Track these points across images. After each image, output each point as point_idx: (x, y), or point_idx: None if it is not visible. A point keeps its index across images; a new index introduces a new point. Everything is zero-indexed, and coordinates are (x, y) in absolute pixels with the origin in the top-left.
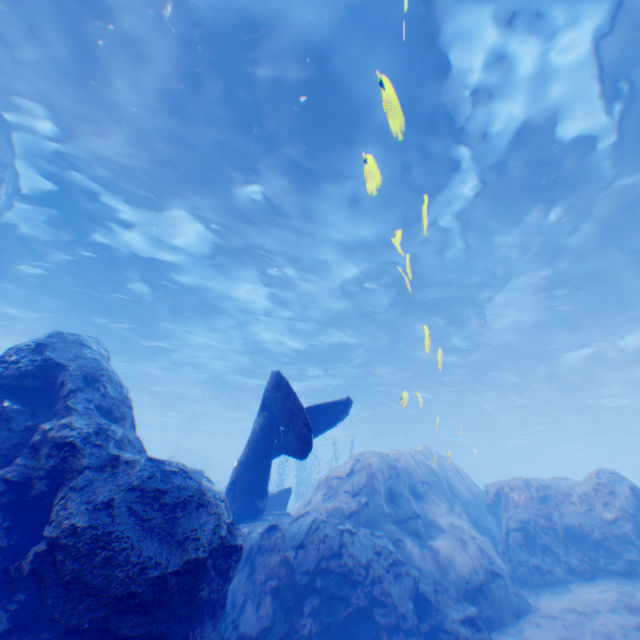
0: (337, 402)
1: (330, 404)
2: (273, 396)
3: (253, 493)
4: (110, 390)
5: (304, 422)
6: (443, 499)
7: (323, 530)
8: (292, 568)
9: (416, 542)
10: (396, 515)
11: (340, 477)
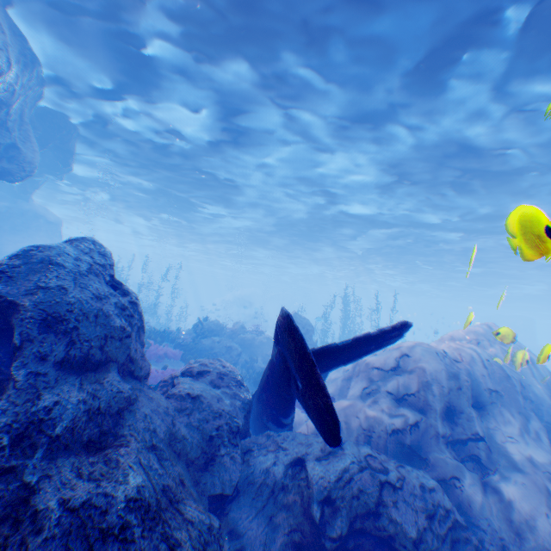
0: (387, 331)
1: (377, 334)
2: (288, 344)
3: (278, 414)
4: (82, 330)
5: (330, 415)
6: (516, 415)
7: (358, 484)
8: (317, 528)
9: (478, 483)
10: (451, 436)
11: (383, 371)
